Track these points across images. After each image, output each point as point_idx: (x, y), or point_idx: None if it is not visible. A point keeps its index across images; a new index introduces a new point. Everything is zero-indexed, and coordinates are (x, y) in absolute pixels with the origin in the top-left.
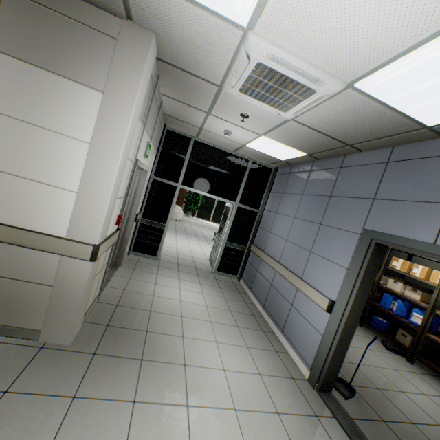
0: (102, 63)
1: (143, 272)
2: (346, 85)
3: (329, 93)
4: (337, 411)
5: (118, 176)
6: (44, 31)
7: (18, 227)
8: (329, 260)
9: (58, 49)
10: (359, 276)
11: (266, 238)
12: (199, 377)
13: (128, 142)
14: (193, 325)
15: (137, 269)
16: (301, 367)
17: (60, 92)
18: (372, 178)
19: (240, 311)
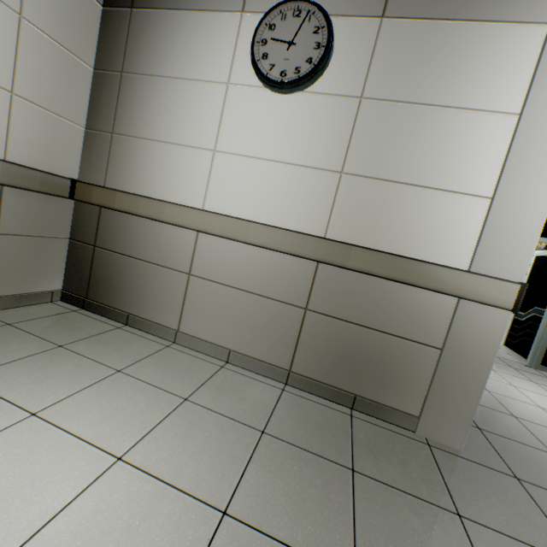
0: None
1: None
2: None
3: None
4: None
5: None
6: None
7: (401, 255)
8: None
9: None
10: None
11: None
12: None
13: None
14: None
15: None
16: None
17: (473, 46)
18: None
19: None
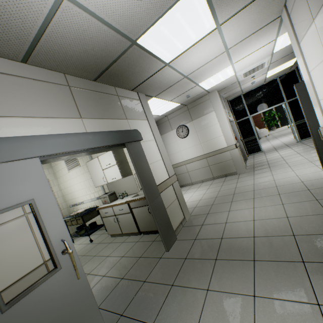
0: (210, 106)
1: (258, 157)
2: (271, 55)
3: (268, 59)
4: None
5: (228, 125)
6: (197, 110)
7: (217, 150)
8: None
9: (201, 111)
10: None
11: None
12: (293, 163)
13: (225, 116)
14: (288, 157)
15: (254, 157)
16: None
17: (207, 118)
18: None
19: None
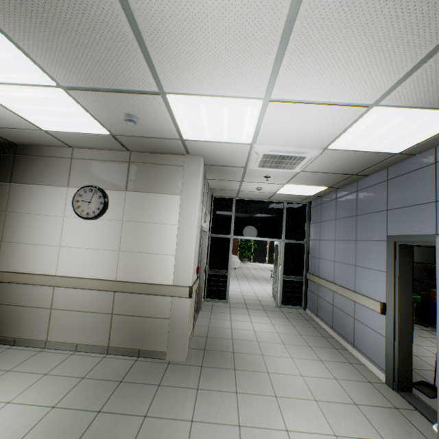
0: (177, 180)
1: (218, 313)
2: (323, 149)
3: (314, 155)
4: (418, 405)
5: (195, 240)
6: (149, 175)
7: (147, 283)
8: (371, 268)
9: (156, 181)
10: (395, 275)
11: (317, 264)
12: (281, 380)
13: (197, 218)
14: (269, 347)
15: (213, 311)
16: (377, 373)
17: (159, 202)
18: (380, 194)
19: (309, 335)
